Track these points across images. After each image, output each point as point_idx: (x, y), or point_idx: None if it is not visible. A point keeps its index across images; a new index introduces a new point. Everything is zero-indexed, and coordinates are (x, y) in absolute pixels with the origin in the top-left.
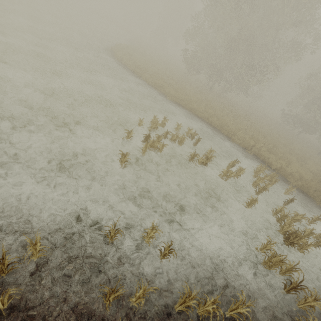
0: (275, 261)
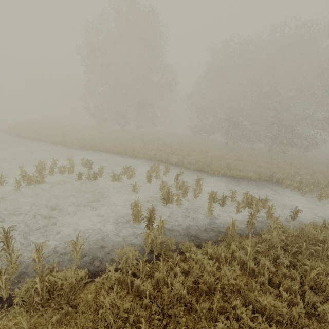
0: (137, 213)
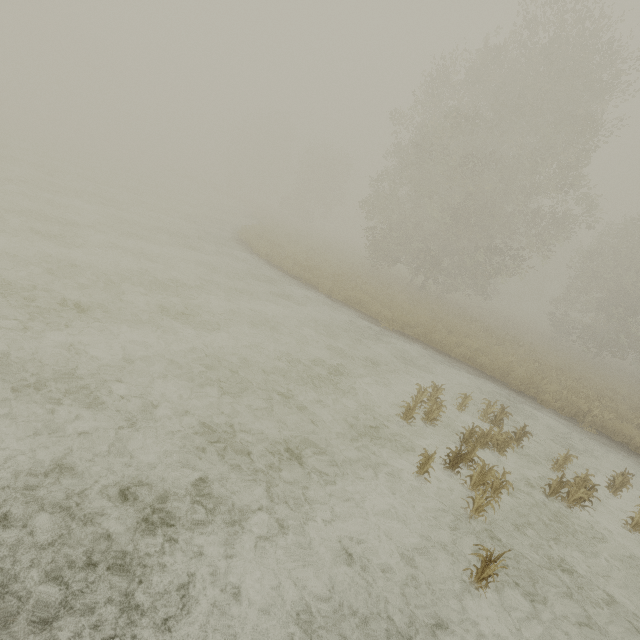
0: None
